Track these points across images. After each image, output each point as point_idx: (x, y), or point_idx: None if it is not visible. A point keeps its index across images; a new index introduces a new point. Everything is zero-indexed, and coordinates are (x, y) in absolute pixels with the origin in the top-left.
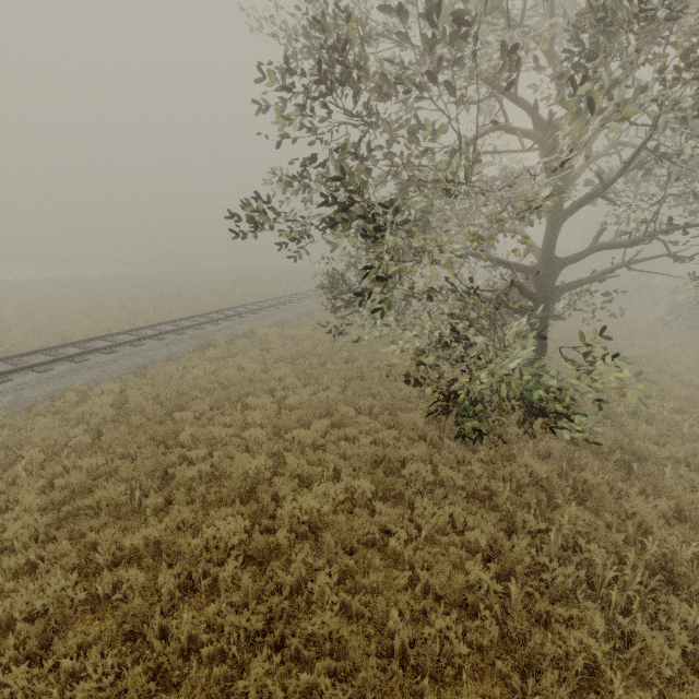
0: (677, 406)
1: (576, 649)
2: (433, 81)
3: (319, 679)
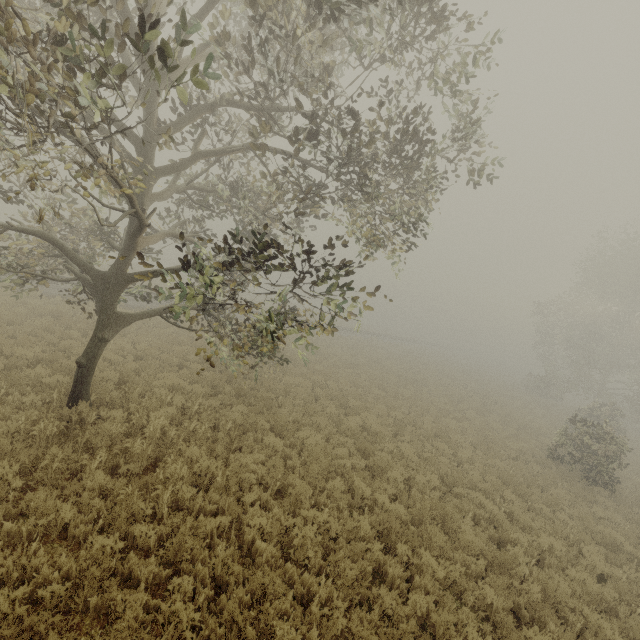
0: (225, 484)
1: None
2: None
3: None
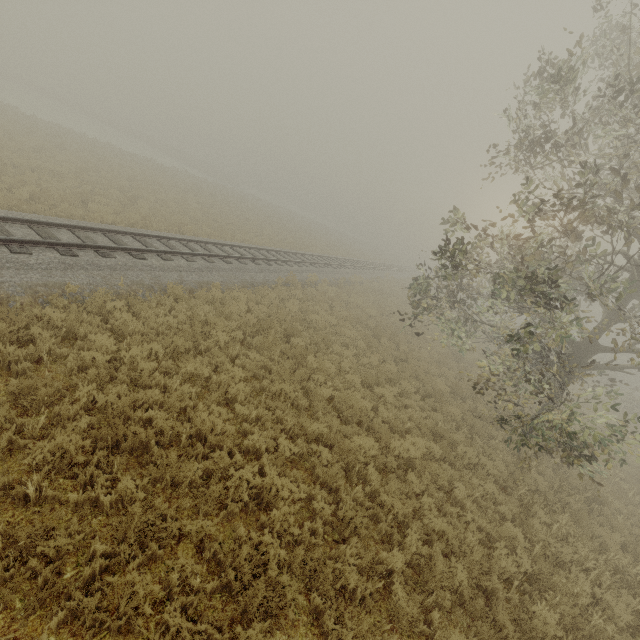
0: (624, 477)
1: (579, 593)
2: (620, 226)
3: (435, 553)
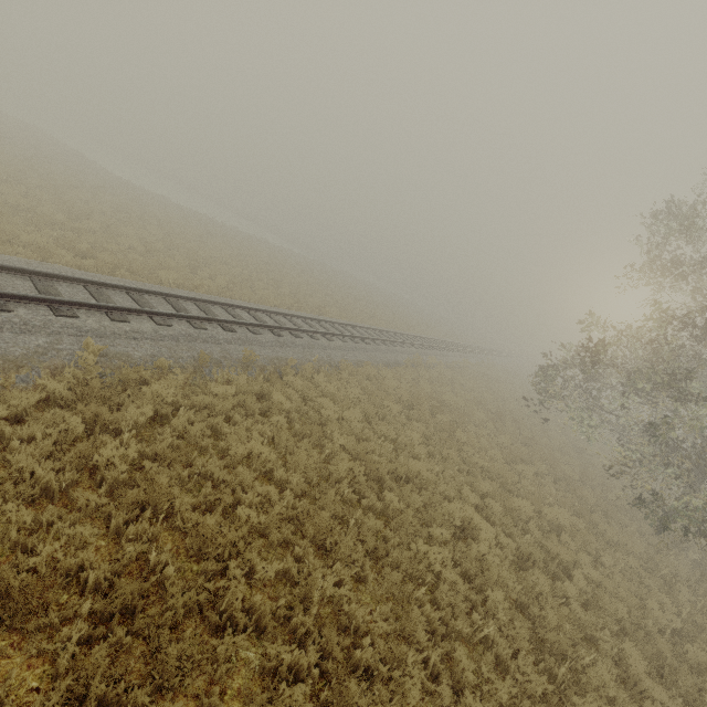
0: None
1: None
2: None
3: (596, 596)
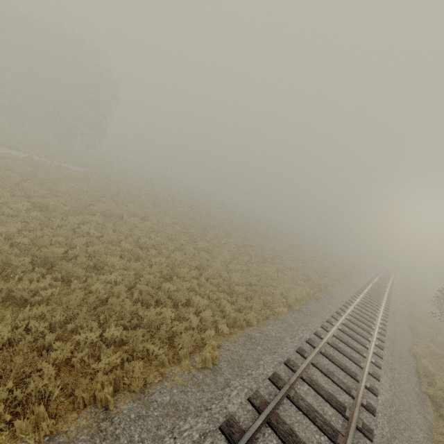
0: None
1: None
2: None
3: None
